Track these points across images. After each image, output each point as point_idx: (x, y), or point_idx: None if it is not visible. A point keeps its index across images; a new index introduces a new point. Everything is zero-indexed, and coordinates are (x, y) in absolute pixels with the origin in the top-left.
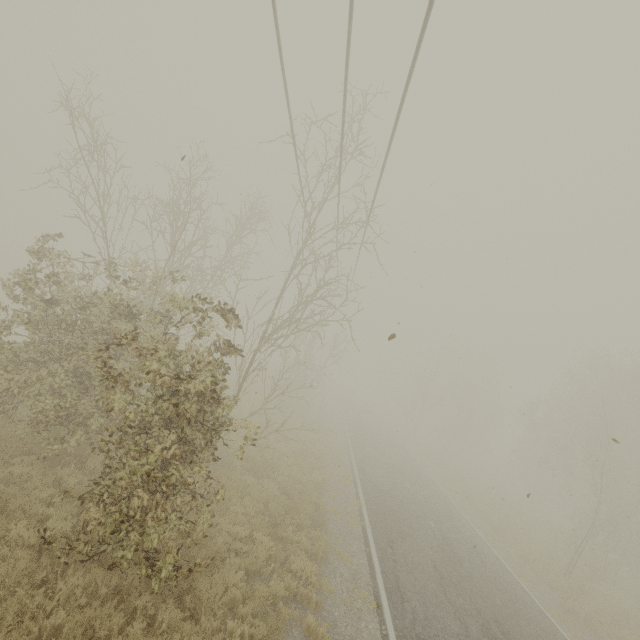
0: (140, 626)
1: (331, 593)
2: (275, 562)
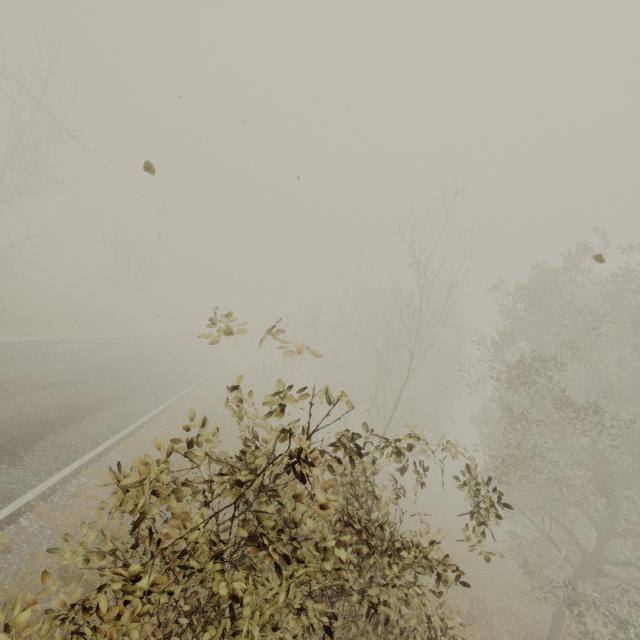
0: None
1: None
2: None
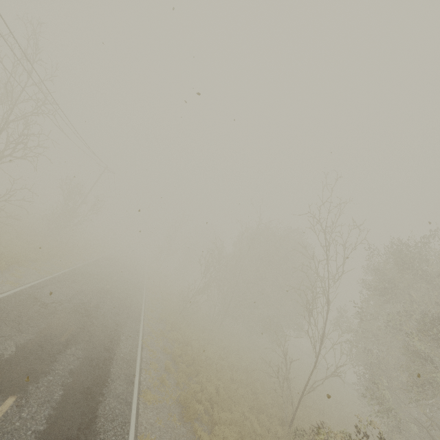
0: None
1: None
2: None
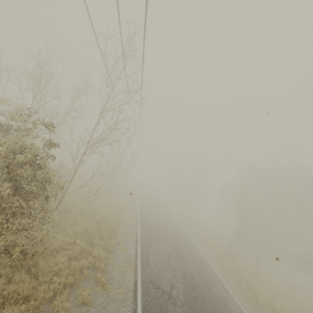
0: (2, 281)
1: (113, 265)
2: (86, 253)
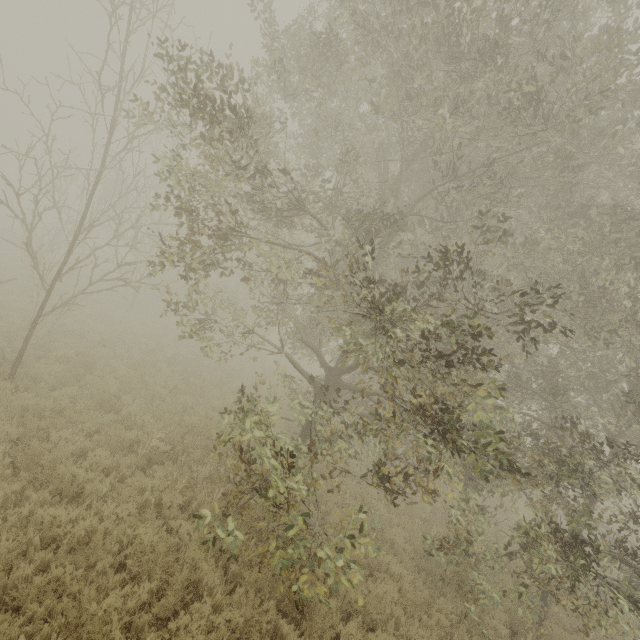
0: None
1: None
2: None
